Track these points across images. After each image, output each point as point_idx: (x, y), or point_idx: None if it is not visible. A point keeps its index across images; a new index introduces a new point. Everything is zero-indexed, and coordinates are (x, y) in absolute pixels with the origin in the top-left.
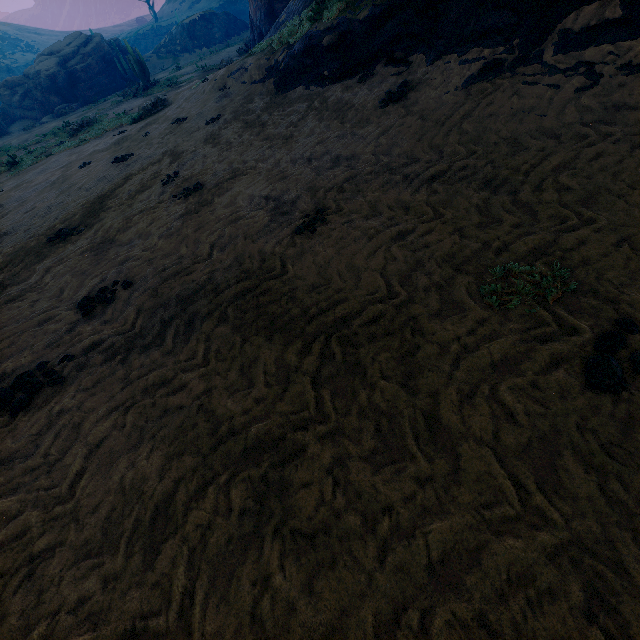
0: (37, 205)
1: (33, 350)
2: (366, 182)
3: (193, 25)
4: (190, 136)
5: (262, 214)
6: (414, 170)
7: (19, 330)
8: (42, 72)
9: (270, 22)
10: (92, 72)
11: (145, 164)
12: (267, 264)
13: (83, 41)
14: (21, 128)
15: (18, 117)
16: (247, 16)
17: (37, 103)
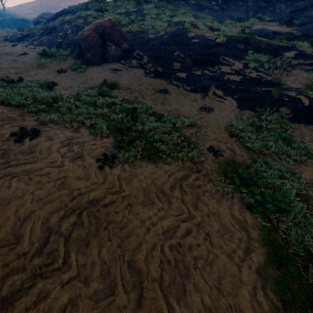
0: None
1: None
2: None
3: (17, 20)
4: None
5: None
6: None
7: None
8: None
9: None
10: None
11: None
12: None
13: None
14: None
15: None
16: None
17: None
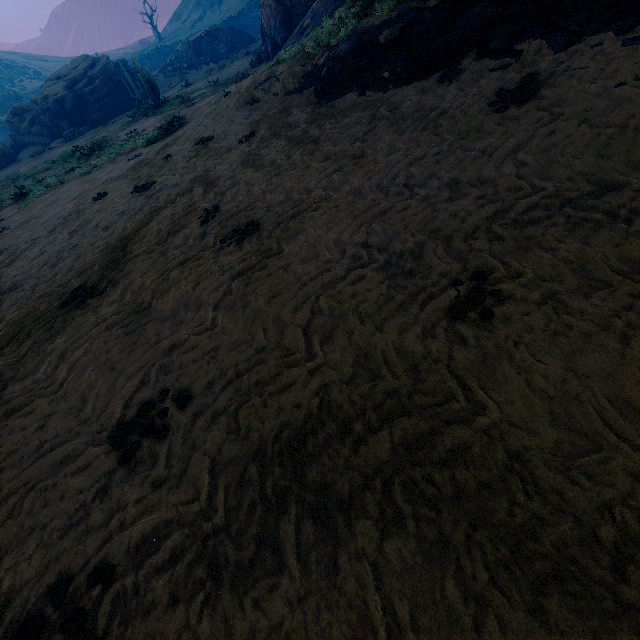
0: (47, 249)
1: (43, 539)
2: (533, 223)
3: (199, 41)
4: (221, 158)
5: (372, 275)
6: (621, 203)
7: (22, 481)
8: (50, 97)
9: (286, 30)
10: (100, 94)
11: (172, 194)
12: (430, 382)
13: (90, 63)
14: (30, 154)
15: (27, 143)
16: (250, 30)
17: (45, 128)
